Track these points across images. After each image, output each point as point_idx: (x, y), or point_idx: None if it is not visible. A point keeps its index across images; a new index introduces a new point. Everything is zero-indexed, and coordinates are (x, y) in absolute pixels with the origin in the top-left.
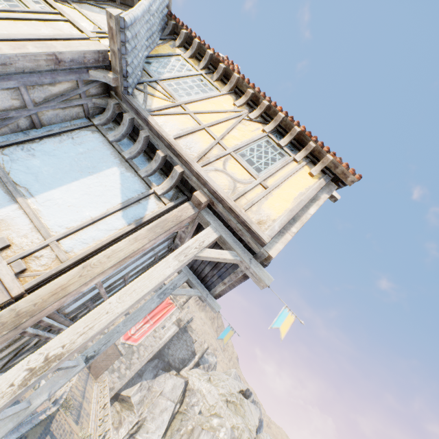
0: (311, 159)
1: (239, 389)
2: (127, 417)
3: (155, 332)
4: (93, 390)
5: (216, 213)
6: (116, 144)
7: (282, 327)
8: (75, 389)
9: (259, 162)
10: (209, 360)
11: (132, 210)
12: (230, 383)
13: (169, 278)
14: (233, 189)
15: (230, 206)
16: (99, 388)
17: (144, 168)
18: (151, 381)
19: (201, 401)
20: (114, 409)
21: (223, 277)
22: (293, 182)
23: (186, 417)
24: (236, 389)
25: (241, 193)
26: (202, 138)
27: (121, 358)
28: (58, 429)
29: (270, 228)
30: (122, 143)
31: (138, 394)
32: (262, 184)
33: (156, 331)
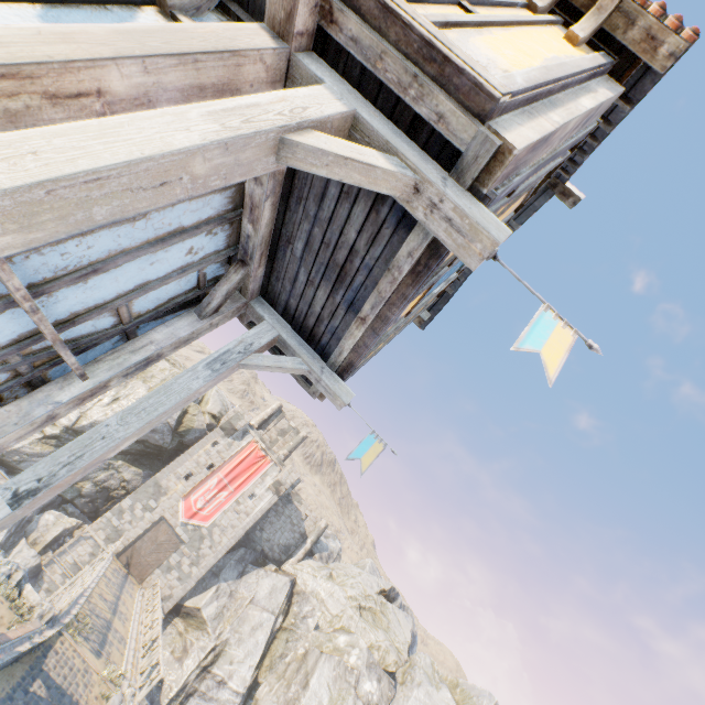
0: (564, 18)
1: (379, 588)
2: (197, 641)
3: (238, 504)
4: (135, 601)
5: (340, 64)
6: None
7: (548, 352)
8: (99, 599)
9: None
10: (329, 546)
11: (76, 16)
12: (365, 579)
13: (258, 418)
14: None
15: None
16: (146, 597)
17: None
18: (235, 582)
19: (318, 610)
20: (173, 629)
21: (358, 304)
22: (535, 36)
23: (294, 636)
24: (374, 588)
25: None
26: None
27: (182, 548)
28: (60, 668)
29: (503, 75)
30: None
31: (214, 604)
32: (464, 4)
33: (239, 503)
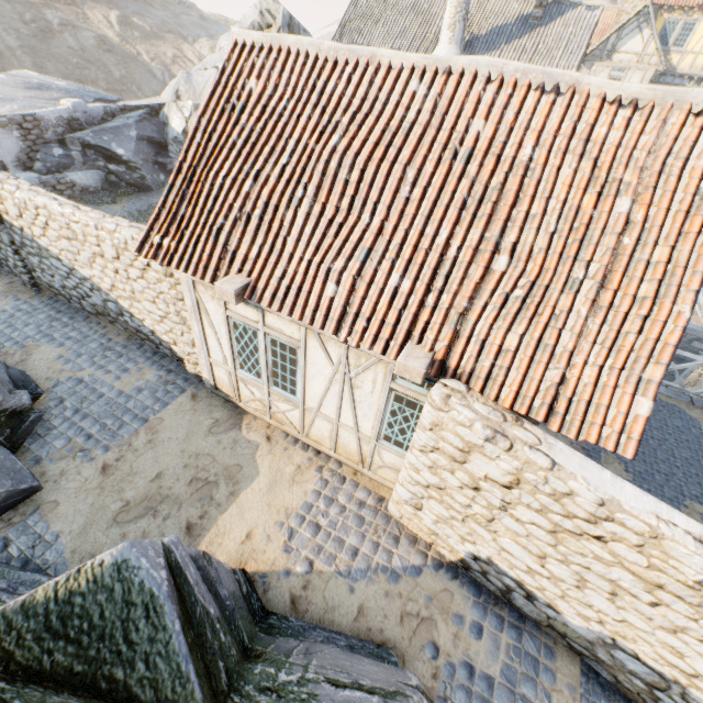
0: None
1: None
2: None
3: None
4: None
5: None
6: (665, 83)
7: None
8: None
9: None
10: None
11: None
12: None
13: None
14: None
15: None
16: None
17: (680, 84)
18: None
19: None
20: None
21: None
22: None
23: None
24: None
25: None
26: (699, 60)
27: None
28: None
29: None
30: (666, 81)
31: None
32: None
33: None
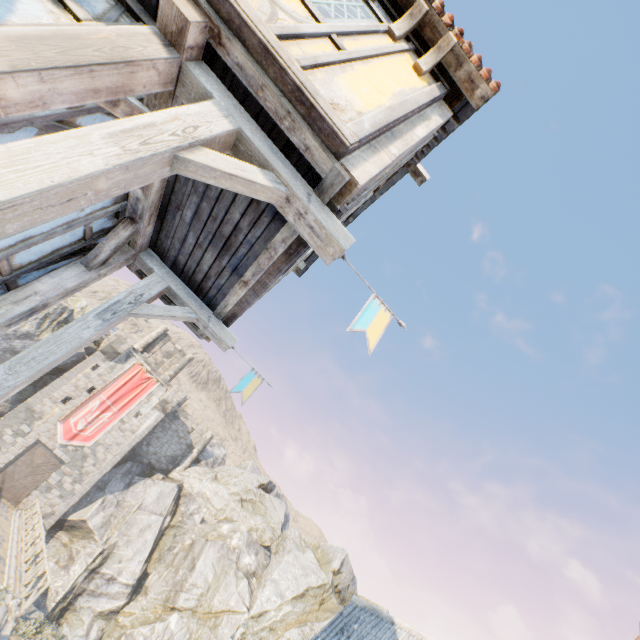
0: (415, 45)
1: (259, 483)
2: (84, 548)
3: (123, 423)
4: (11, 523)
5: (227, 79)
6: None
7: (371, 331)
8: None
9: (325, 1)
10: (215, 453)
11: None
12: (246, 478)
13: (142, 341)
14: (270, 17)
15: (264, 42)
16: (24, 518)
17: None
18: (122, 493)
19: (204, 507)
20: (57, 542)
21: (242, 270)
22: (389, 68)
23: (182, 531)
24: (254, 484)
25: (291, 30)
26: None
27: (63, 468)
28: None
29: (355, 122)
30: None
31: (101, 515)
32: (333, 38)
33: (124, 422)
